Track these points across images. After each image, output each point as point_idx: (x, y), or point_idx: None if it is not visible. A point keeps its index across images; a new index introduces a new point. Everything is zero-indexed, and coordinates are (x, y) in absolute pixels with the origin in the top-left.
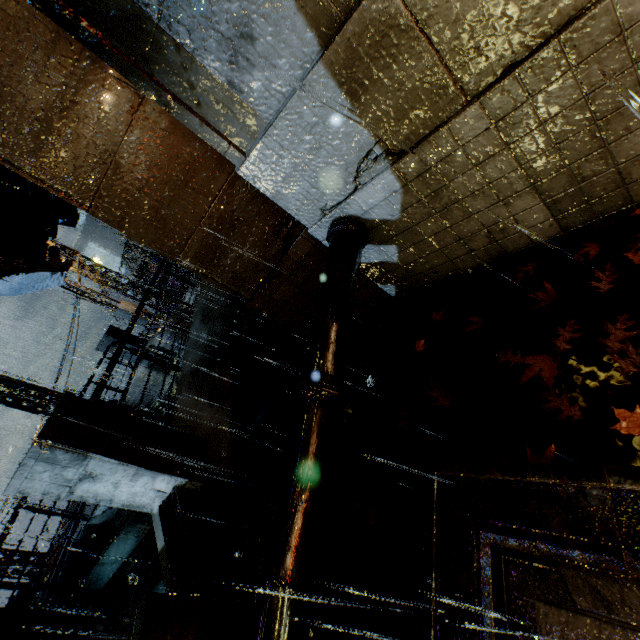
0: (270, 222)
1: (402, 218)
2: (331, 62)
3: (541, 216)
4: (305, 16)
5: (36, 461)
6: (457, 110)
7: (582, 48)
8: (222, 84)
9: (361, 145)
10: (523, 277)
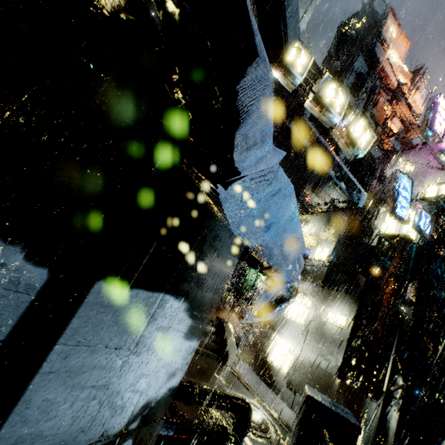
0: None
1: None
2: None
3: None
4: None
5: None
6: None
7: None
8: None
9: None
10: None
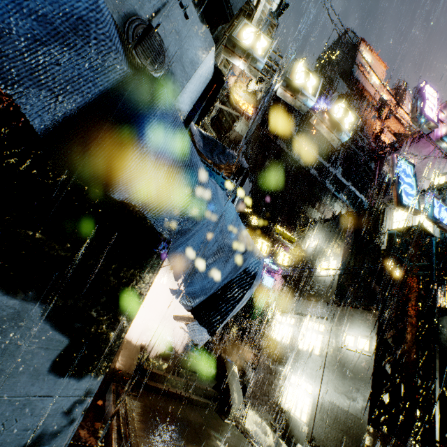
0: None
1: None
2: None
3: None
4: None
5: None
6: None
7: None
8: None
9: None
10: None
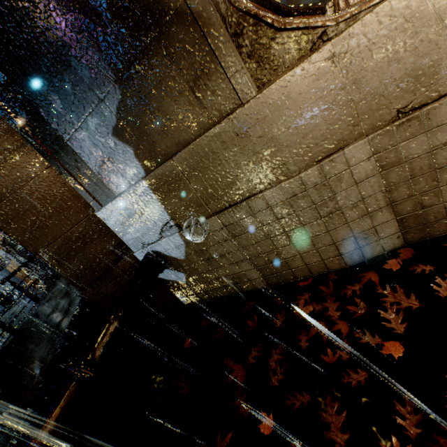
0: (111, 243)
1: (186, 259)
2: (149, 181)
3: (256, 275)
4: (139, 160)
5: None
6: (208, 216)
7: (255, 207)
8: (95, 173)
9: (164, 218)
10: (249, 308)
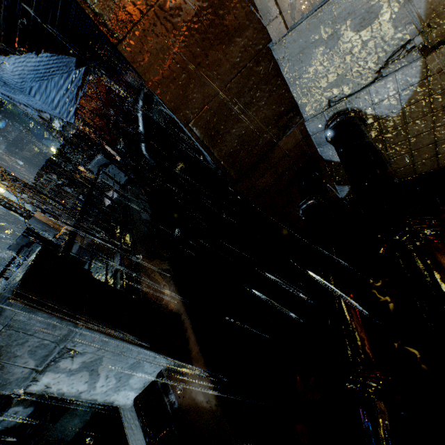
0: (275, 109)
1: (399, 116)
2: None
3: None
4: None
5: (1, 329)
6: None
7: None
8: None
9: (408, 31)
10: None
